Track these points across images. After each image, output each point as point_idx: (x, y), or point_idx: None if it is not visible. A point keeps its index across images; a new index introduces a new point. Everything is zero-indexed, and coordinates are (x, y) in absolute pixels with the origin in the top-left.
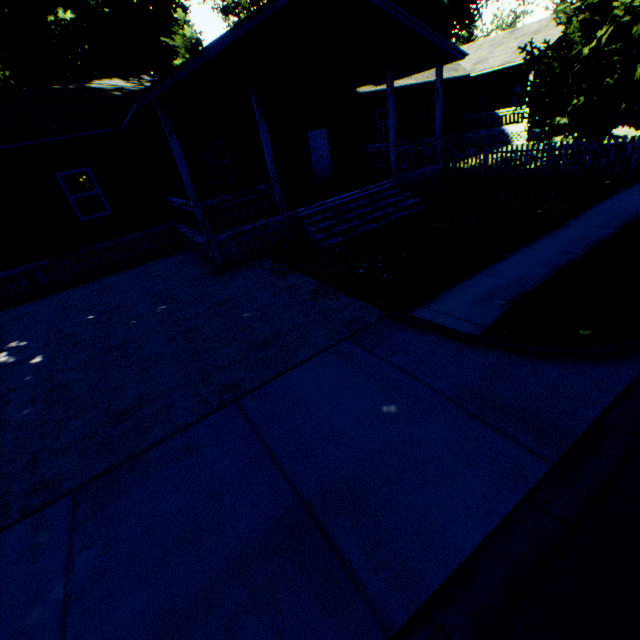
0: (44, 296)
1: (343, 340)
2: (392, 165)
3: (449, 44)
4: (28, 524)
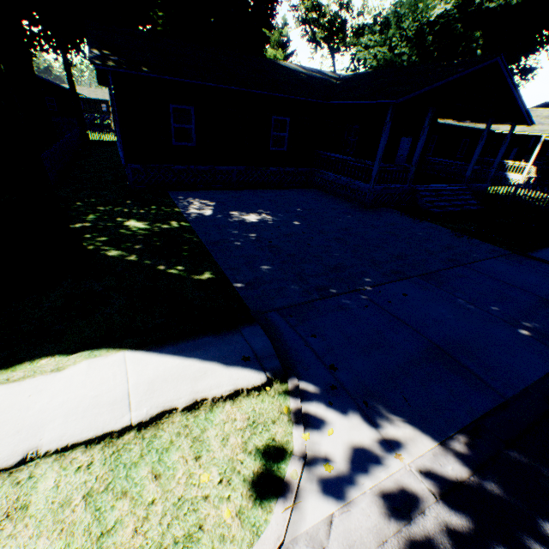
0: (234, 189)
1: (498, 256)
2: (466, 176)
3: (529, 115)
4: (408, 281)
